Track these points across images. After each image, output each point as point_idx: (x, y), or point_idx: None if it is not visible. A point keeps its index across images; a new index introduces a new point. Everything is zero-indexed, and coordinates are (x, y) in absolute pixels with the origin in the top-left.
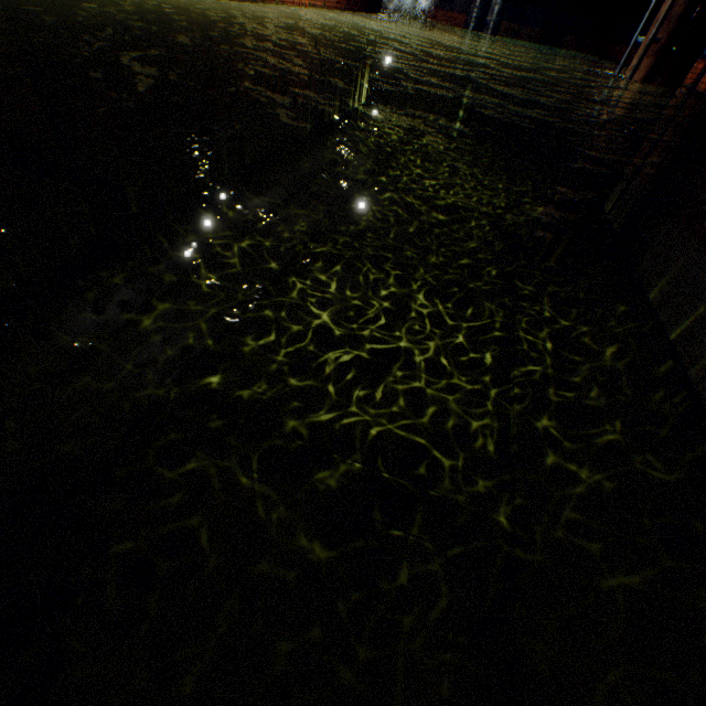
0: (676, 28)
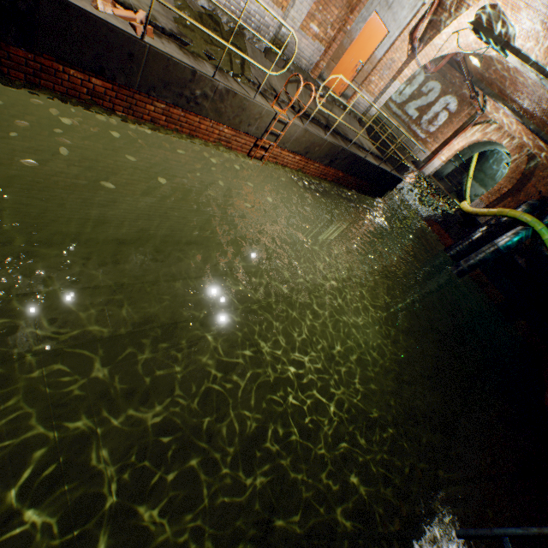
0: None
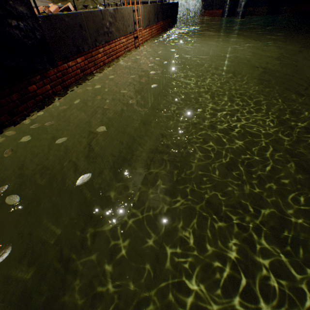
0: None
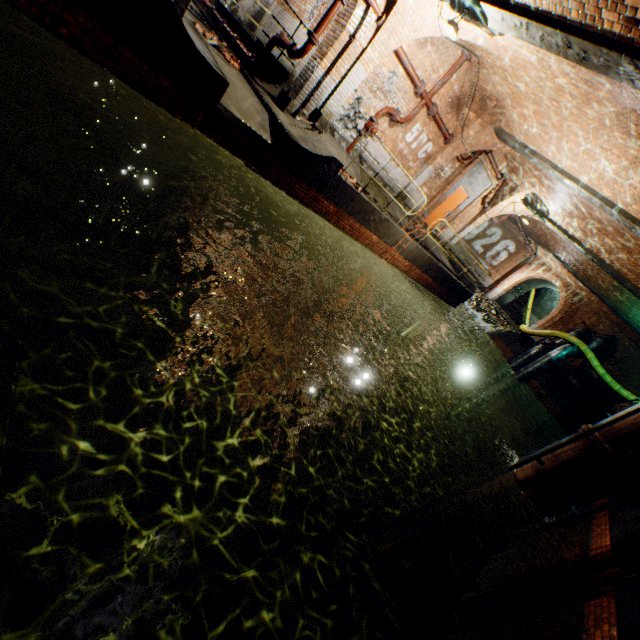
0: (558, 466)
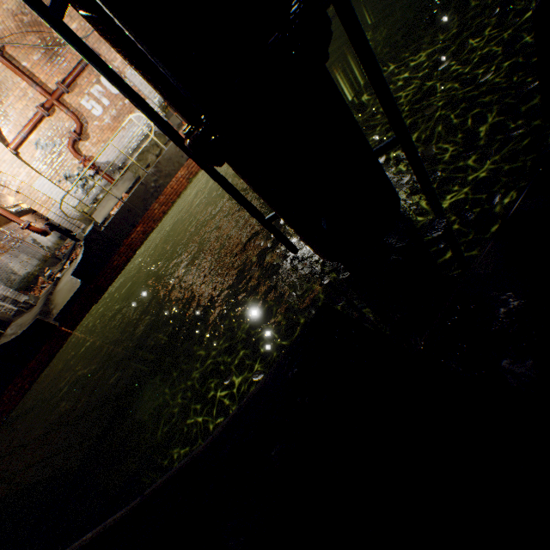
0: None
